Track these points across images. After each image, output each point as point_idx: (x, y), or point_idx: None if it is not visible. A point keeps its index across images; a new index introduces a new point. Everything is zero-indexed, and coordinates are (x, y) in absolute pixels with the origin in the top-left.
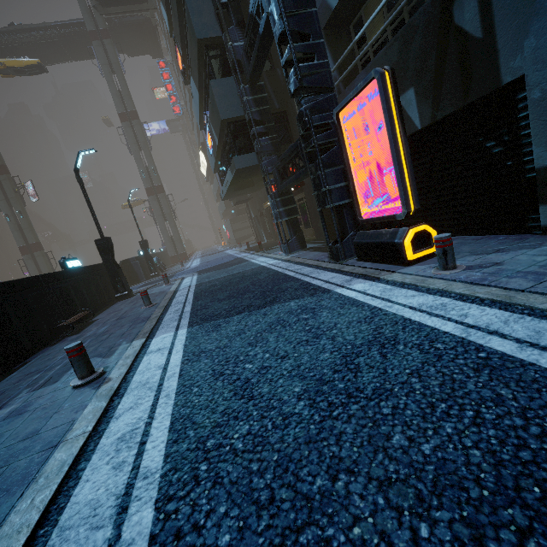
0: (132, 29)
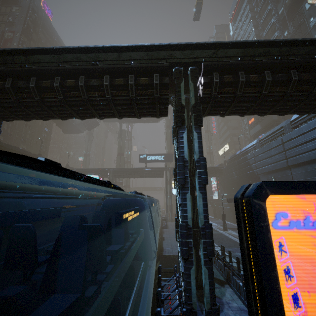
0: None
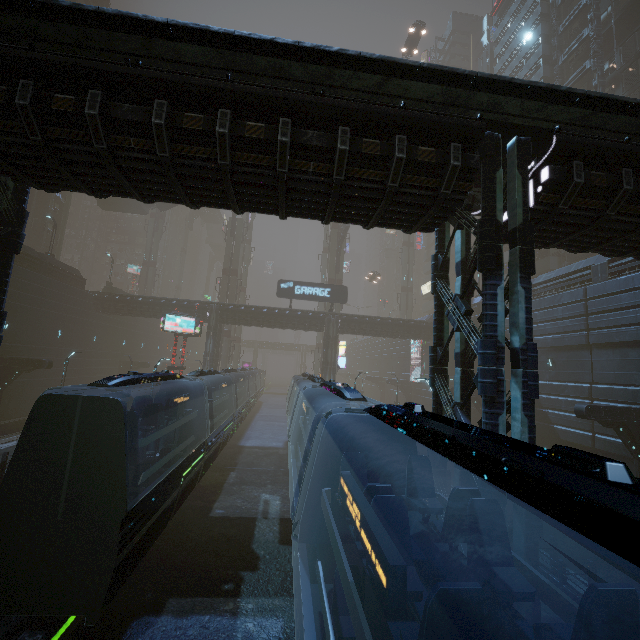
0: None
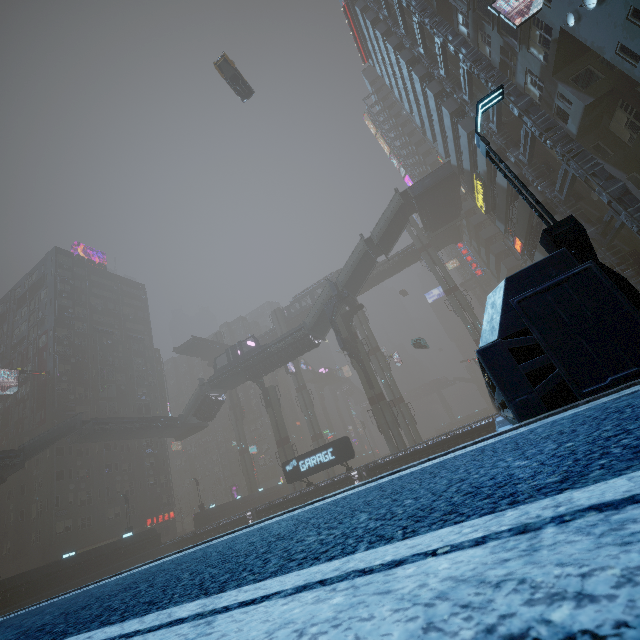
0: (442, 234)
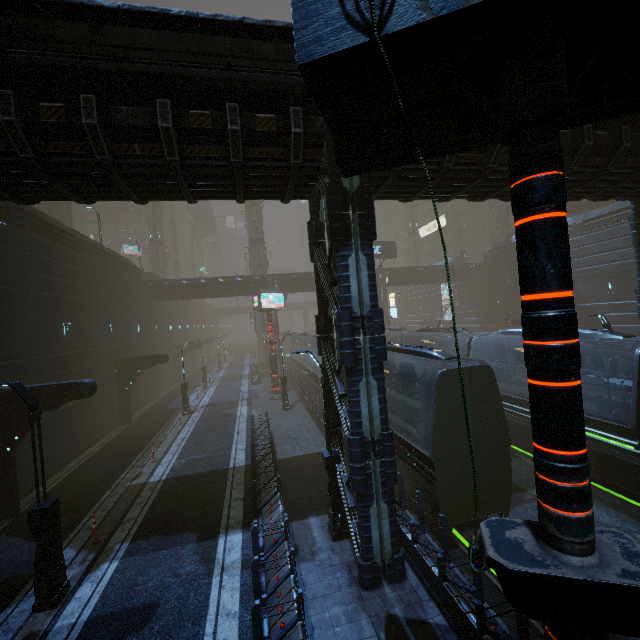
0: None
